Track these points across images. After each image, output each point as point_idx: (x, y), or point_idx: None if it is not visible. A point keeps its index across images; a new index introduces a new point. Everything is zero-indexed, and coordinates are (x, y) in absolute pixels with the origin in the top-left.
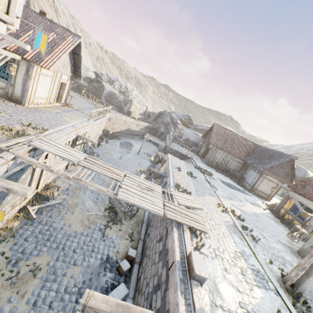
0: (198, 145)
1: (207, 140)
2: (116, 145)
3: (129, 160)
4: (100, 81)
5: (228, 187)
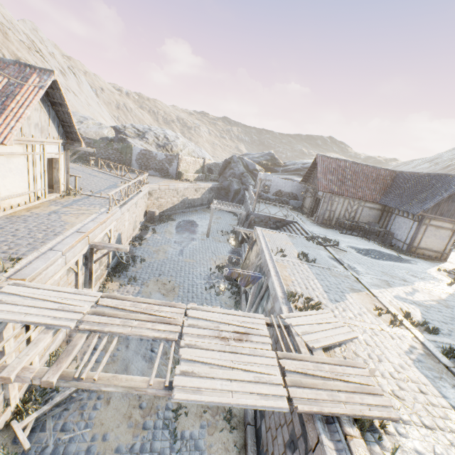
0: (298, 196)
1: (310, 185)
2: (170, 232)
3: (196, 252)
4: (124, 139)
5: (372, 259)
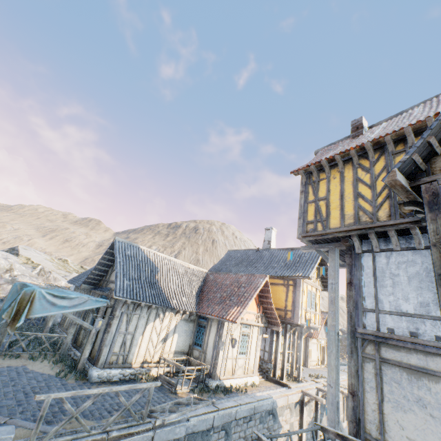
0: None
1: None
2: None
3: None
4: None
5: None
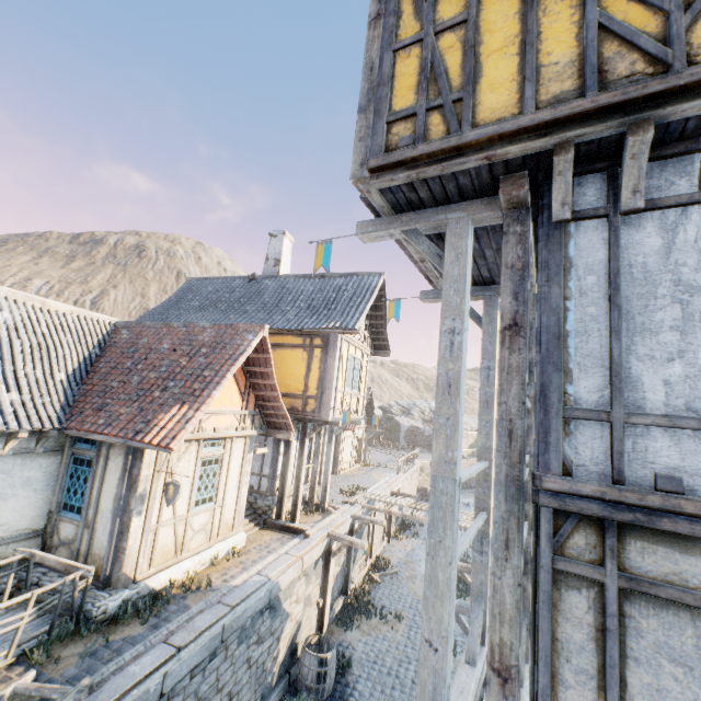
0: None
1: None
2: None
3: None
4: (392, 417)
5: None
